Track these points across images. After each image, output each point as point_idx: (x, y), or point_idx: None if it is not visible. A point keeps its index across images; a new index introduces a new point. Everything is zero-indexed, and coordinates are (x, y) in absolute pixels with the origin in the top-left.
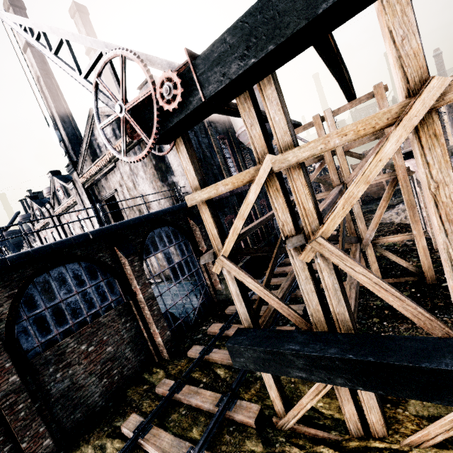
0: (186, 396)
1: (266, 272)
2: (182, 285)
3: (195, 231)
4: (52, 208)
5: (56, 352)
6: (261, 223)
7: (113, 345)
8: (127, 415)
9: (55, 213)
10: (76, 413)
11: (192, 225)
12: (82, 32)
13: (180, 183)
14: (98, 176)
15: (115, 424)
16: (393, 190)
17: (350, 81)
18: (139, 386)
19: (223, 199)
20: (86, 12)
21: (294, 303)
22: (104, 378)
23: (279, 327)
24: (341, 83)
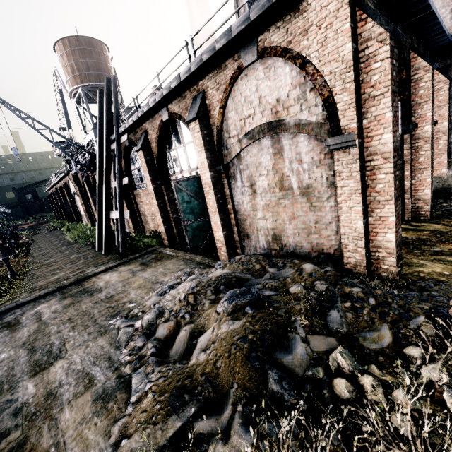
0: None
1: None
2: None
3: (437, 90)
4: None
5: None
6: None
7: None
8: (437, 245)
9: None
10: None
11: (436, 82)
12: None
13: None
14: None
15: (427, 249)
16: None
17: None
18: (412, 232)
19: None
20: None
21: None
22: None
23: None
24: None
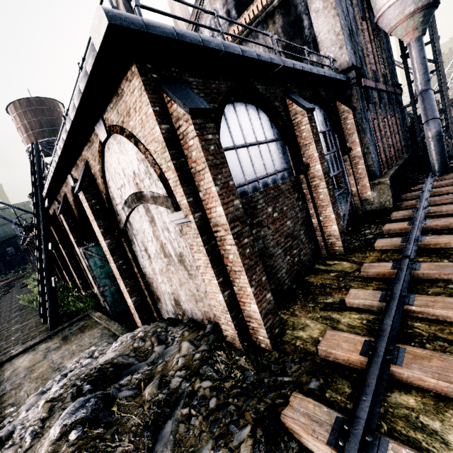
0: (442, 270)
1: (418, 188)
2: None
3: (344, 120)
4: None
5: (250, 204)
6: None
7: (291, 221)
8: (333, 294)
9: None
10: (270, 284)
11: (341, 112)
12: None
13: (325, 59)
14: None
15: (321, 301)
16: None
17: None
18: (320, 274)
19: (369, 90)
20: None
21: None
22: (287, 254)
23: None
24: None
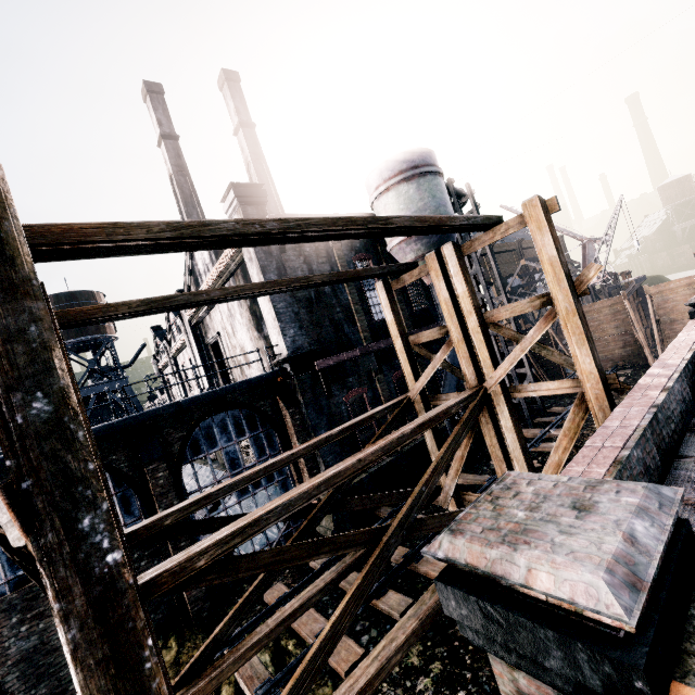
0: None
1: None
2: (277, 493)
3: (285, 416)
4: (169, 345)
5: (27, 596)
6: (271, 467)
7: None
8: None
9: (171, 352)
10: (40, 687)
11: (281, 407)
12: (230, 106)
13: (272, 339)
14: (201, 313)
15: None
16: (584, 417)
17: (394, 228)
18: None
19: (345, 363)
20: (237, 79)
21: (406, 585)
22: None
23: (344, 637)
24: (372, 236)
